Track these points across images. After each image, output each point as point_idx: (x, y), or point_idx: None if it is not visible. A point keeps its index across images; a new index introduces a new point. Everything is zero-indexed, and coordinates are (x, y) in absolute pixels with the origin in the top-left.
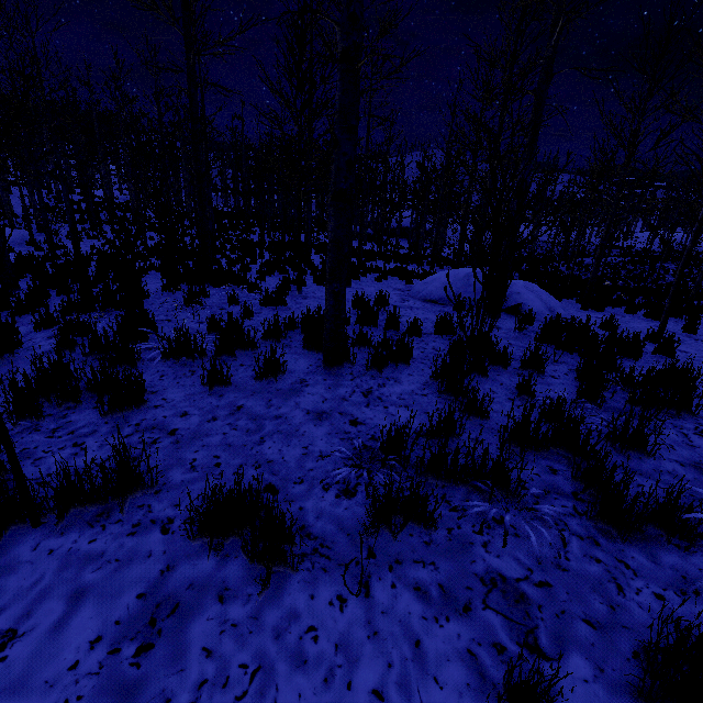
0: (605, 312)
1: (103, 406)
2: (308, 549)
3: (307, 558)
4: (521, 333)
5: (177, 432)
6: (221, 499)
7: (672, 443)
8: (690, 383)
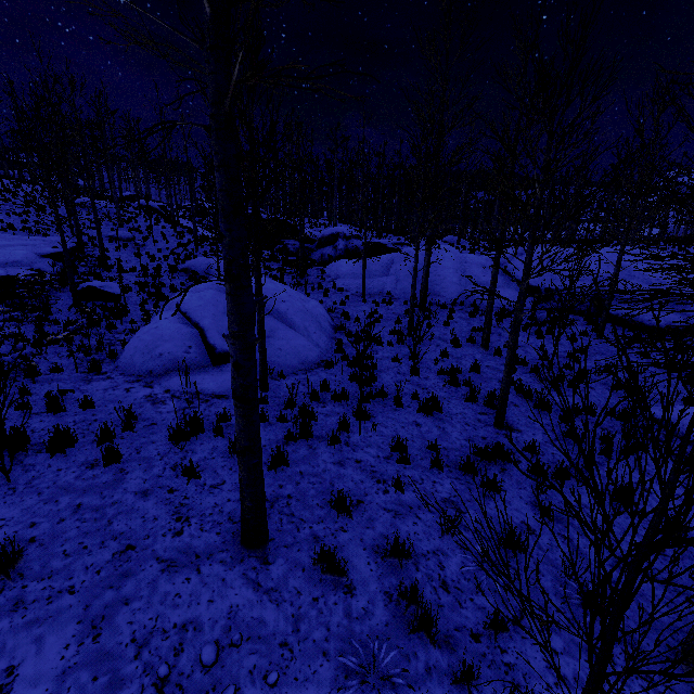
0: None
1: None
2: None
3: None
4: None
5: None
6: None
7: None
8: None
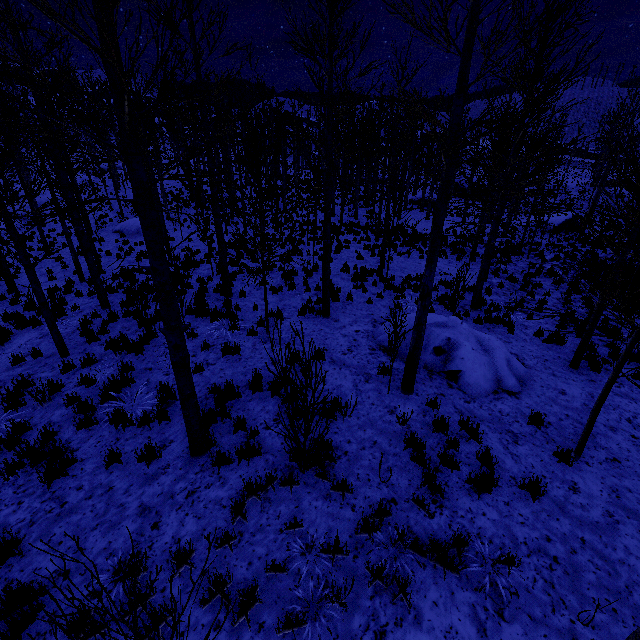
0: (602, 374)
1: (42, 477)
2: (43, 630)
3: (38, 637)
4: (404, 426)
5: (65, 505)
6: (41, 573)
7: (342, 634)
8: (404, 582)
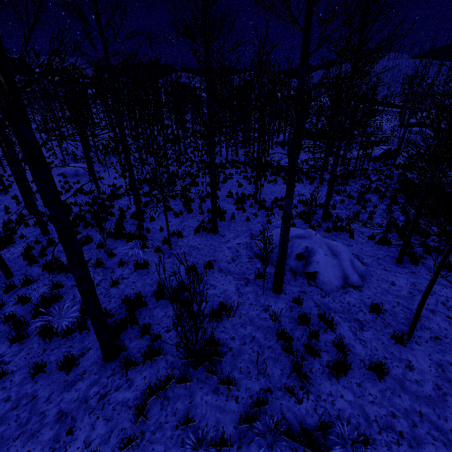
0: (420, 266)
1: None
2: None
3: None
4: (276, 321)
5: None
6: None
7: None
8: None
